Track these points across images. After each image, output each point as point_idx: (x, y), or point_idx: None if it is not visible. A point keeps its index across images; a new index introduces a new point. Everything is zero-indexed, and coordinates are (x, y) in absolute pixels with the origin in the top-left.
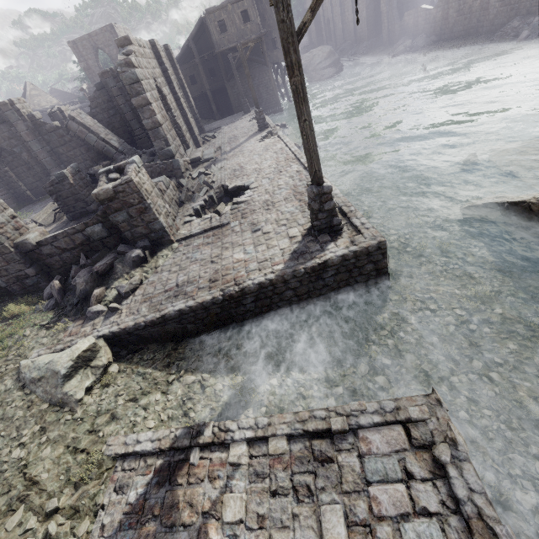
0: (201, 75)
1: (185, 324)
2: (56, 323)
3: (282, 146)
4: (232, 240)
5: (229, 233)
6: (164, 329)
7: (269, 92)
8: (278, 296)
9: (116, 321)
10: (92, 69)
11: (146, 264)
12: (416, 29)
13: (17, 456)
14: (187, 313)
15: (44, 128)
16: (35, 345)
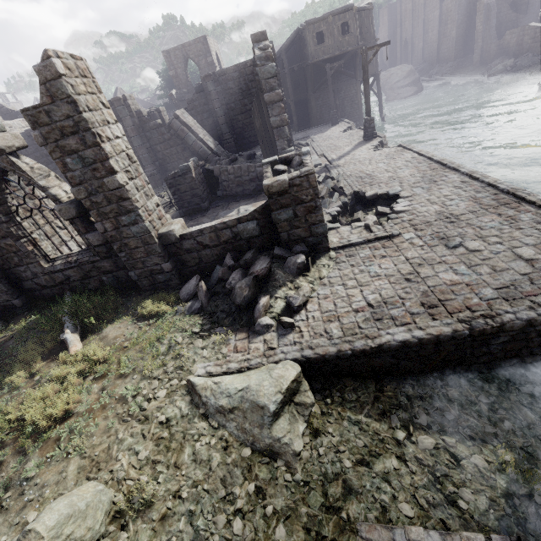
0: (288, 86)
1: (399, 359)
2: (209, 332)
3: (413, 155)
4: (420, 255)
5: (409, 246)
6: (370, 362)
7: (354, 106)
8: (540, 338)
9: (299, 341)
10: (179, 77)
11: (307, 272)
12: (519, 48)
13: (241, 533)
14: (411, 346)
15: (148, 125)
16: (195, 357)
